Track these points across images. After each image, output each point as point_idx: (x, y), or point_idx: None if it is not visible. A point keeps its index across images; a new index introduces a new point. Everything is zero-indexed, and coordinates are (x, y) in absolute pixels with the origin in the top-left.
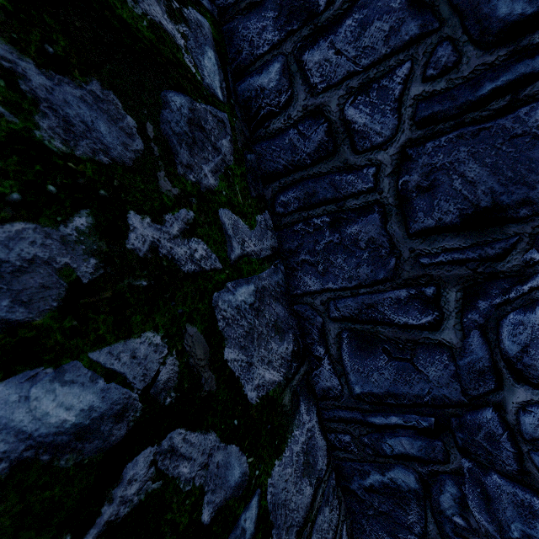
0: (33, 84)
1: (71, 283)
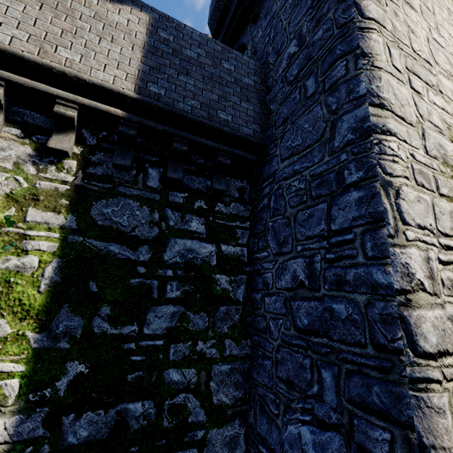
0: (191, 317)
1: (184, 355)
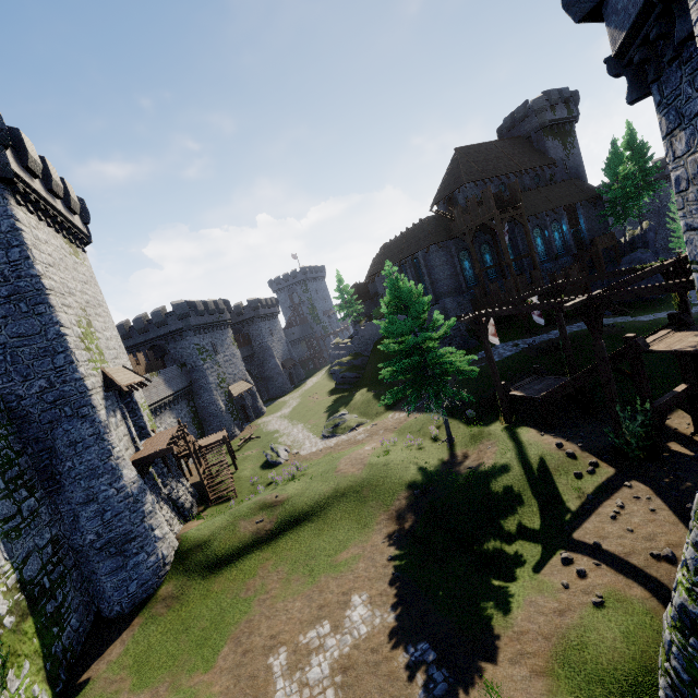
0: None
1: None
